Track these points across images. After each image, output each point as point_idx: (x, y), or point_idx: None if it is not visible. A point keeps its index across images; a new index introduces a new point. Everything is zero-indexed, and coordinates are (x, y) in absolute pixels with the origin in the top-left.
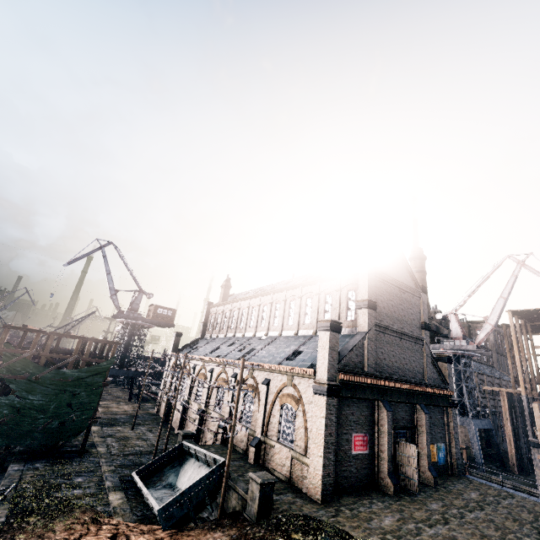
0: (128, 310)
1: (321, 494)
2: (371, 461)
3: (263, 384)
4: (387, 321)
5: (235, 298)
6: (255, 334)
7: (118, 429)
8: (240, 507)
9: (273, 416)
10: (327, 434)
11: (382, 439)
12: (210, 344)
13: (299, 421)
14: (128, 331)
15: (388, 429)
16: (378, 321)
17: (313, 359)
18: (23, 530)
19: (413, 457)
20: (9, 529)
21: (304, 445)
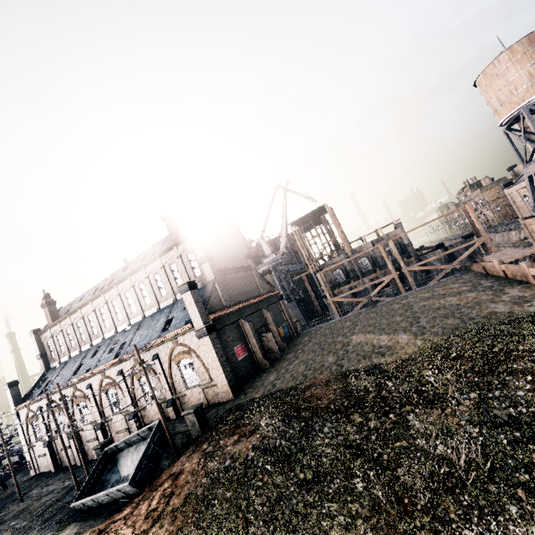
0: None
1: (232, 394)
2: (251, 357)
3: (154, 360)
4: (224, 264)
5: (69, 310)
6: (116, 331)
7: (2, 516)
8: (186, 438)
9: (175, 376)
10: (220, 358)
11: (252, 340)
12: (66, 369)
13: (196, 364)
14: None
15: (253, 332)
16: (218, 268)
17: (185, 318)
18: None
19: (272, 340)
20: None
21: (207, 376)
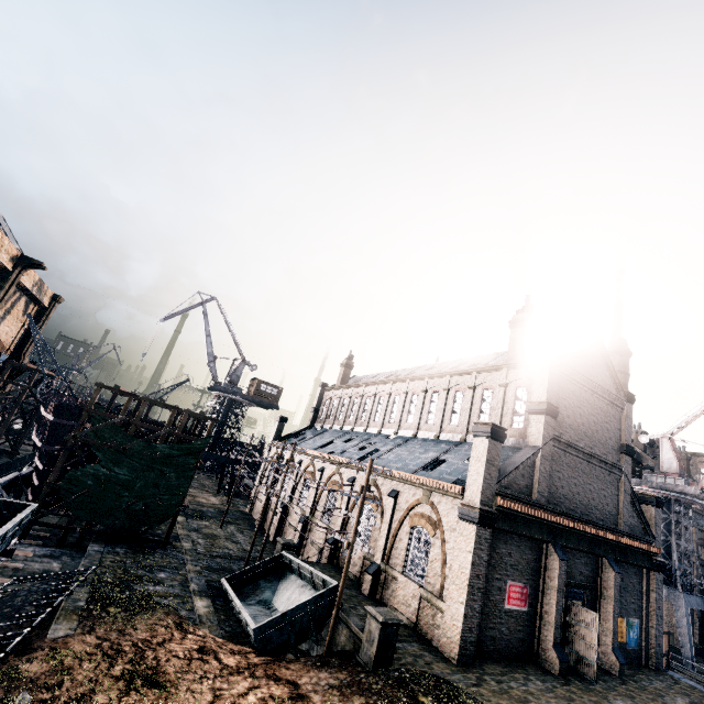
0: (227, 383)
1: (458, 653)
2: (530, 623)
3: (390, 496)
4: (571, 435)
5: (358, 381)
6: (380, 431)
7: (205, 524)
8: (352, 647)
9: (400, 539)
10: (474, 576)
11: (549, 596)
12: (321, 436)
13: (434, 551)
14: (224, 407)
15: (559, 583)
16: (558, 434)
17: (460, 474)
18: (103, 620)
19: (591, 630)
20: (89, 616)
21: (439, 584)
